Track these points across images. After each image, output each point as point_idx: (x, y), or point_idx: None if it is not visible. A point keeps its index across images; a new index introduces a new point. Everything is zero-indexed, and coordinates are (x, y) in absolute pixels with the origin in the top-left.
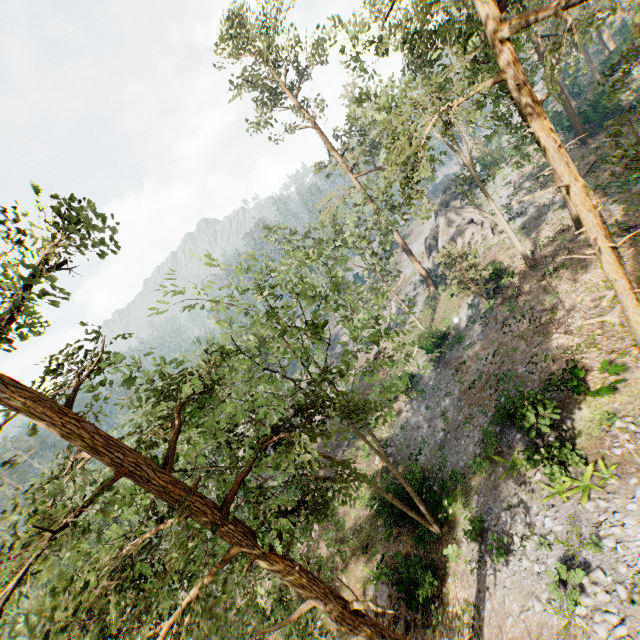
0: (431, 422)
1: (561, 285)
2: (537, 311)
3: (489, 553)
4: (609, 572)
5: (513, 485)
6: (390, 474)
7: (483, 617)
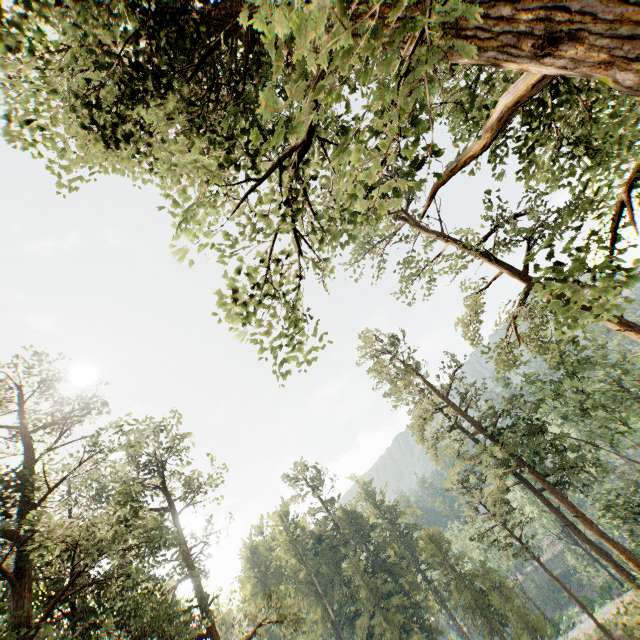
0: None
1: None
2: None
3: None
4: None
5: None
6: None
7: None
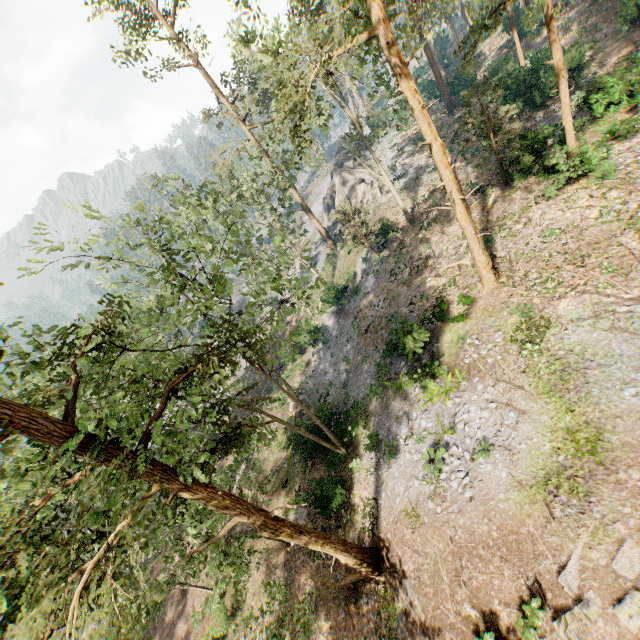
0: (336, 366)
1: (433, 237)
2: (416, 260)
3: (383, 457)
4: (461, 445)
5: (399, 402)
6: (303, 417)
7: (380, 505)
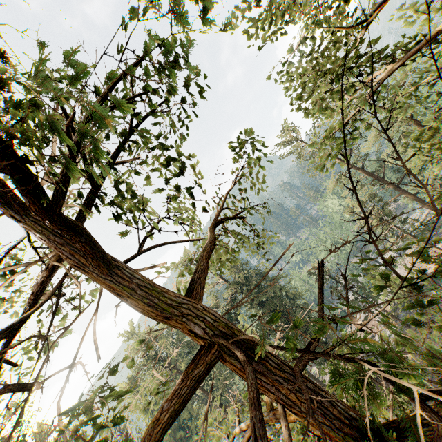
0: None
1: None
2: None
3: None
4: None
5: None
6: None
7: None
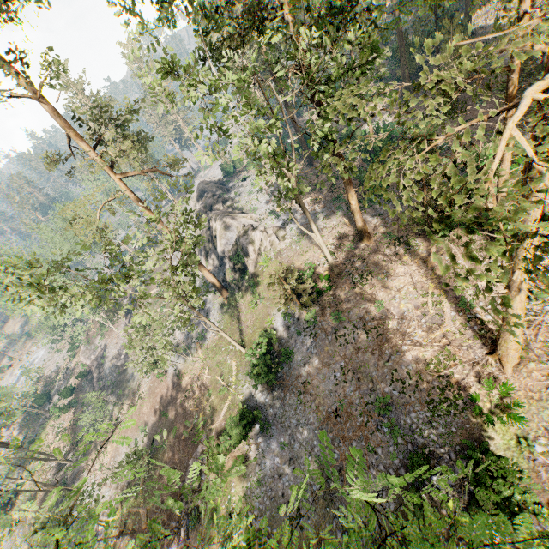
0: (295, 464)
1: (378, 293)
2: (368, 320)
3: None
4: None
5: None
6: None
7: None
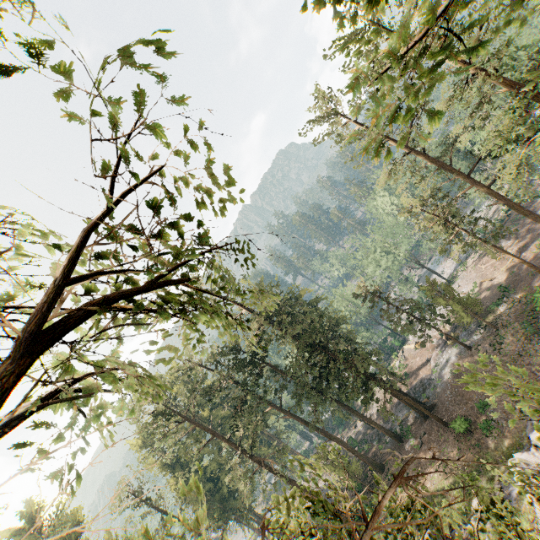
0: None
1: None
2: None
3: None
4: None
5: None
6: None
7: None
